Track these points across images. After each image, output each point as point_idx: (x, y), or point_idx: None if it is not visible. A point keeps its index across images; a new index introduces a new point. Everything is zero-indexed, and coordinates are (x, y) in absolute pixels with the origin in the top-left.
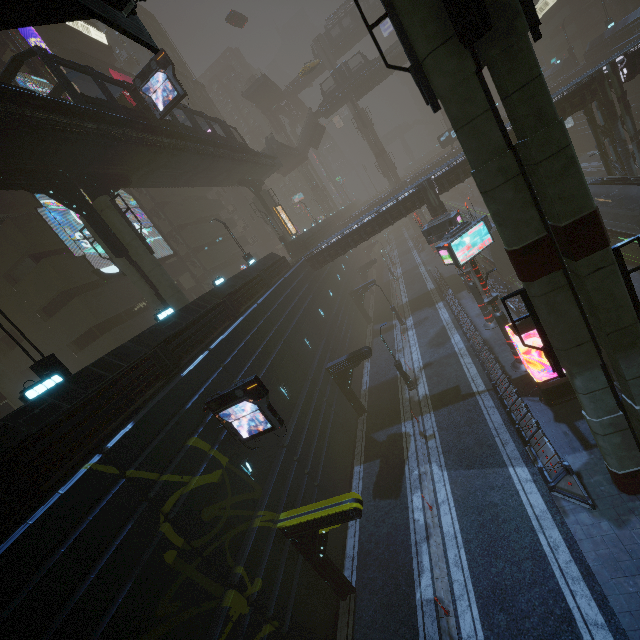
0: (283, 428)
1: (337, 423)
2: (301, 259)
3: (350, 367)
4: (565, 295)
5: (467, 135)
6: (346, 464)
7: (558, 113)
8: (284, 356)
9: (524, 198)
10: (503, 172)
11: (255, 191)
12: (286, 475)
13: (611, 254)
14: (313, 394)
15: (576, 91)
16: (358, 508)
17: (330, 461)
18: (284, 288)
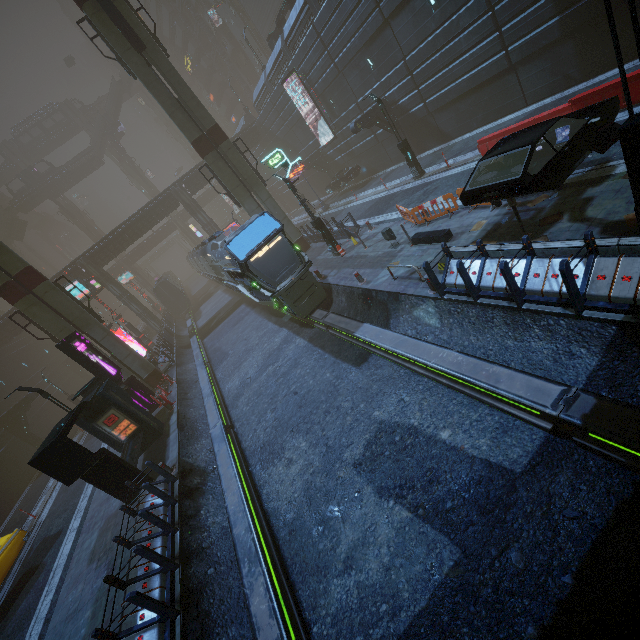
0: None
1: (3, 461)
2: None
3: (21, 414)
4: (37, 308)
5: None
6: (14, 490)
7: (159, 211)
8: None
9: None
10: None
11: None
12: None
13: (49, 285)
14: None
15: (163, 199)
16: None
17: None
18: None
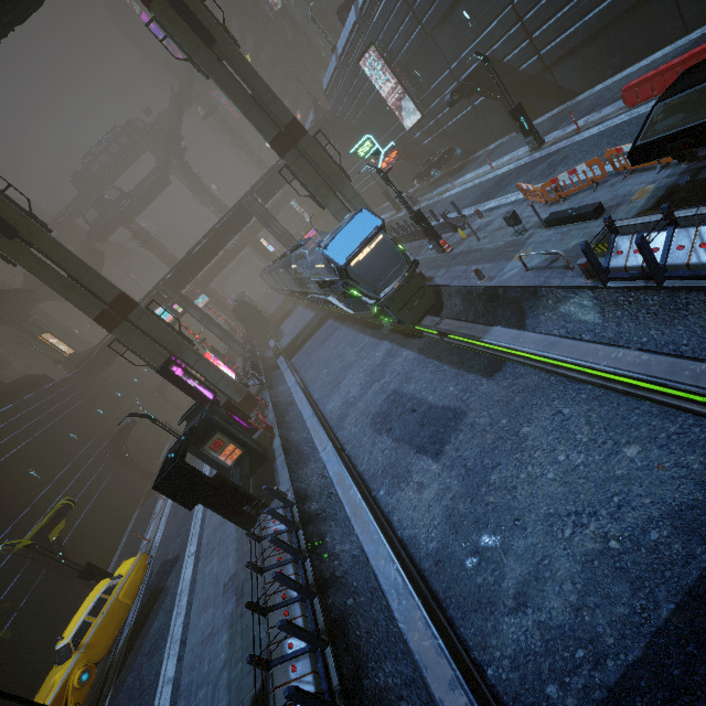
0: (29, 497)
1: (112, 488)
2: (69, 372)
3: (122, 442)
4: (133, 334)
5: (35, 274)
6: (124, 515)
7: (232, 226)
8: (33, 448)
9: (82, 296)
10: (64, 287)
11: (16, 325)
12: (28, 524)
13: (141, 310)
14: (76, 471)
15: (236, 212)
16: (66, 503)
17: (96, 513)
18: (38, 398)
